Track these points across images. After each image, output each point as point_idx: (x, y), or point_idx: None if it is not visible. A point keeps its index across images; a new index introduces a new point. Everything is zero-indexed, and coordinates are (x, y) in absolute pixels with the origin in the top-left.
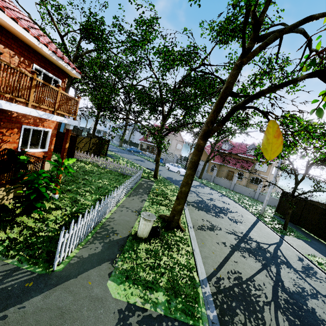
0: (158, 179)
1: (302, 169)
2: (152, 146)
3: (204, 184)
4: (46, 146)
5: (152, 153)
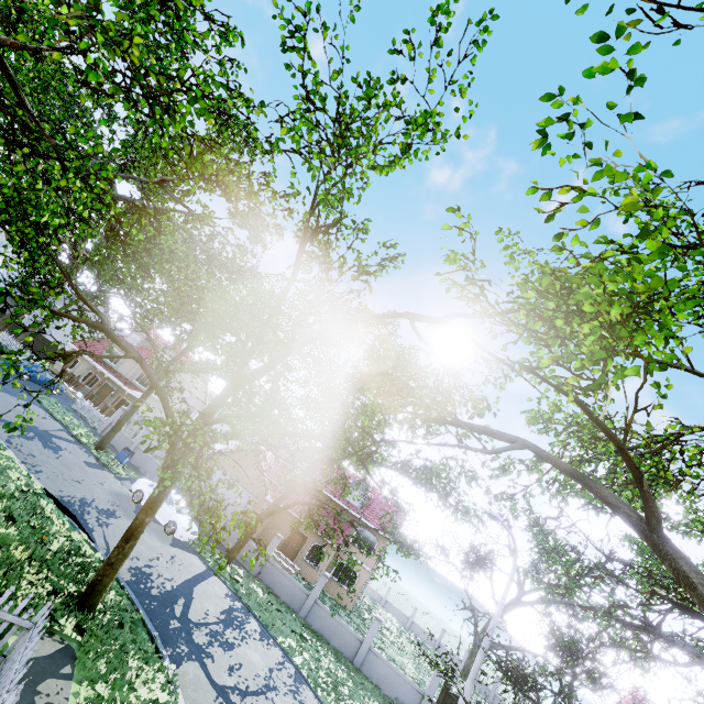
0: (97, 612)
1: (552, 691)
2: (106, 381)
3: (240, 594)
4: None
5: (97, 402)
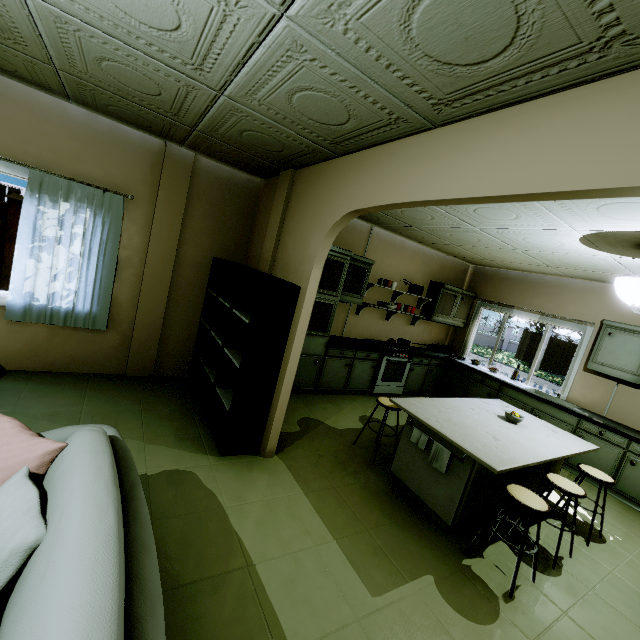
0: None
1: None
2: None
3: None
4: (468, 352)
5: None
